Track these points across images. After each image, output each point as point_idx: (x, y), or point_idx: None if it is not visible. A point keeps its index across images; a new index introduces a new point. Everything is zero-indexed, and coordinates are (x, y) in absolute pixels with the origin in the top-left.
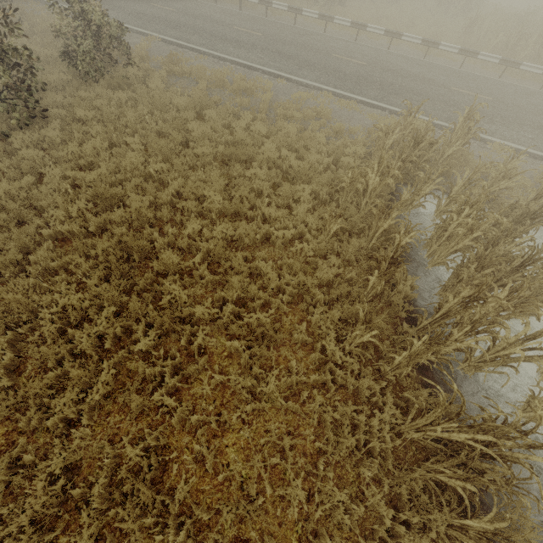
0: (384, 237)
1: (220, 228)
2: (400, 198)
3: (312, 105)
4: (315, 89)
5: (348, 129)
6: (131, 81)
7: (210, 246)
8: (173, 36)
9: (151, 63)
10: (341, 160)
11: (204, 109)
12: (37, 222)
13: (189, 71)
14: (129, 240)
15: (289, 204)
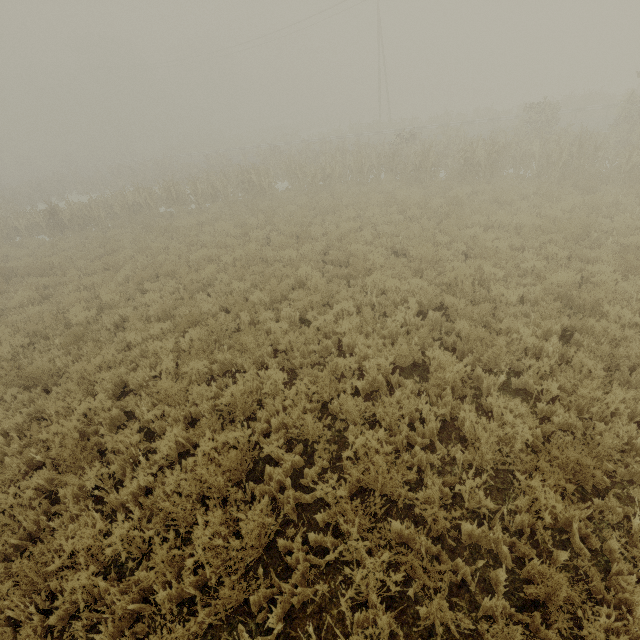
0: None
1: None
2: None
3: None
4: None
5: None
6: None
7: None
8: None
9: None
10: None
11: None
12: None
13: None
14: None
15: None
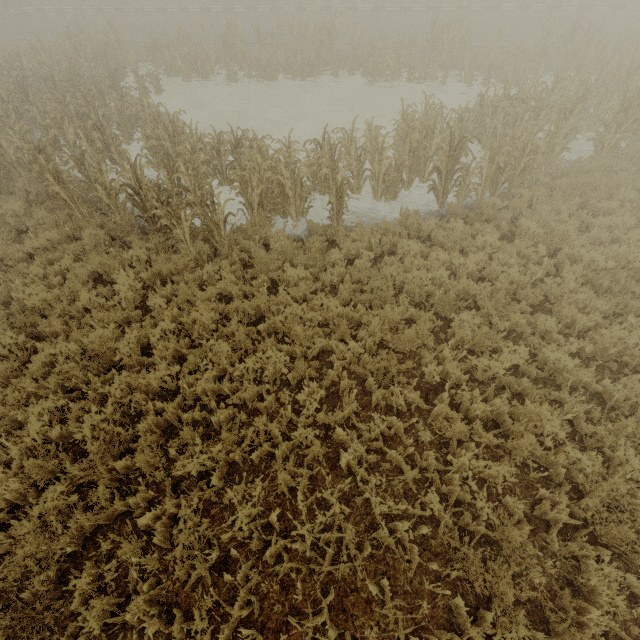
0: None
1: None
2: None
3: None
4: None
5: None
6: None
7: None
8: None
9: None
10: None
11: None
12: None
13: None
14: None
15: None
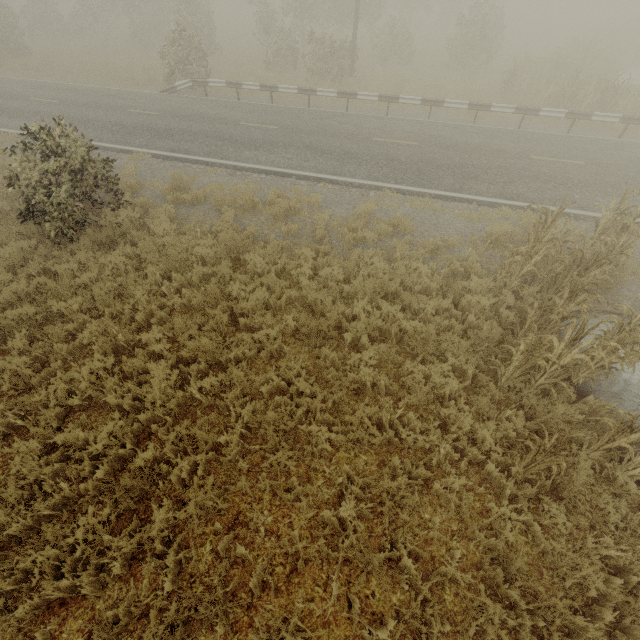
0: (621, 451)
1: (352, 505)
2: (593, 357)
3: (379, 213)
4: (372, 189)
5: (441, 241)
6: (125, 226)
7: (351, 555)
8: (166, 148)
9: (146, 191)
10: (462, 298)
11: (239, 251)
12: (6, 589)
13: (202, 196)
14: (206, 615)
15: (427, 399)
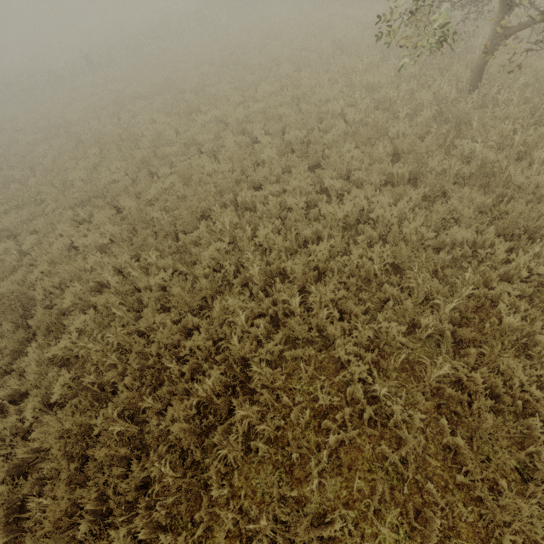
0: None
1: None
2: None
3: None
4: None
5: None
6: None
7: None
8: None
9: None
10: None
11: None
12: None
13: None
14: None
15: None
